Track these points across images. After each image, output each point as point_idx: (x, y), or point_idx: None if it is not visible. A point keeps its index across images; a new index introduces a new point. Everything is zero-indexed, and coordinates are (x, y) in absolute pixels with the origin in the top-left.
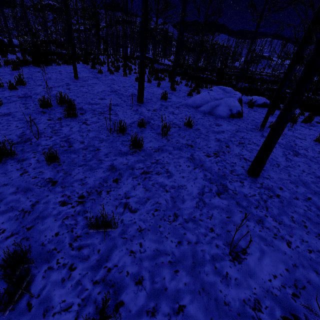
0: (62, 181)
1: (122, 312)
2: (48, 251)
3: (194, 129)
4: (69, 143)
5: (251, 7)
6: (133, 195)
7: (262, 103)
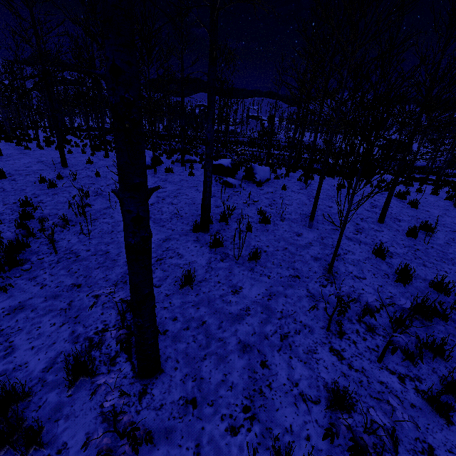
0: (2, 200)
1: (34, 217)
2: (1, 213)
3: (102, 177)
4: (3, 189)
5: (161, 90)
6: (45, 200)
7: (186, 160)
